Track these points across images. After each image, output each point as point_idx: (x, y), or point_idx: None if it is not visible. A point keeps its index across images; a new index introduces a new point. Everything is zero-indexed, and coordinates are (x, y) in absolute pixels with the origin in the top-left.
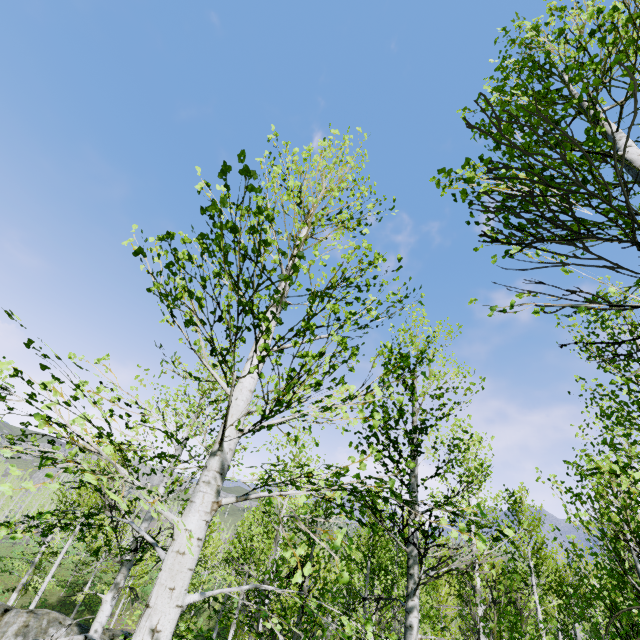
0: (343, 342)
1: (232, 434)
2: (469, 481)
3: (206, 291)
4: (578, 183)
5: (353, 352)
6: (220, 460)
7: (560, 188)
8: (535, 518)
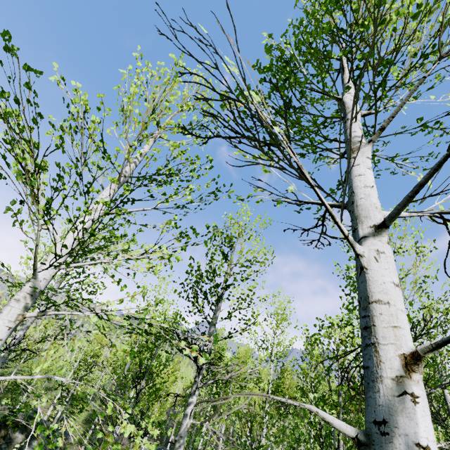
0: (106, 204)
1: (49, 268)
2: (276, 328)
3: (9, 151)
4: (231, 91)
5: (117, 213)
6: (33, 285)
7: (222, 94)
8: (320, 356)
